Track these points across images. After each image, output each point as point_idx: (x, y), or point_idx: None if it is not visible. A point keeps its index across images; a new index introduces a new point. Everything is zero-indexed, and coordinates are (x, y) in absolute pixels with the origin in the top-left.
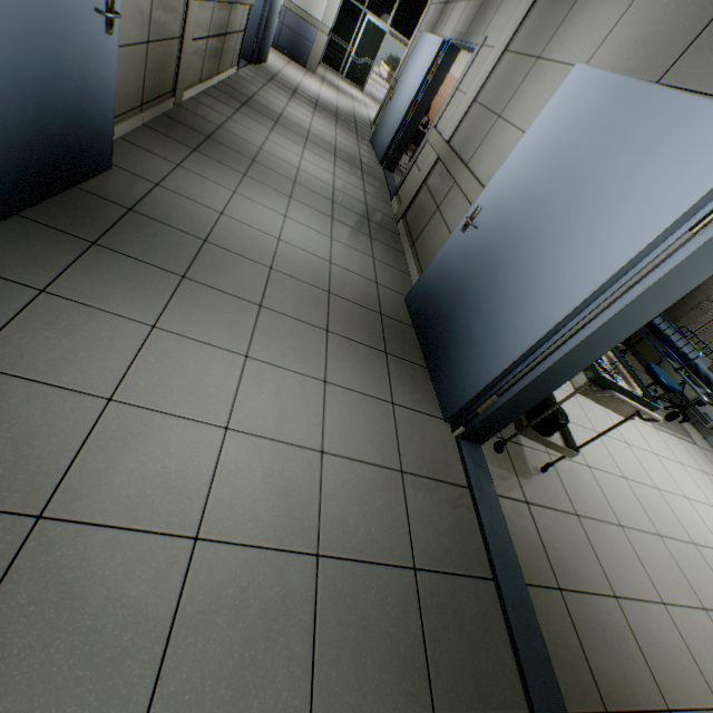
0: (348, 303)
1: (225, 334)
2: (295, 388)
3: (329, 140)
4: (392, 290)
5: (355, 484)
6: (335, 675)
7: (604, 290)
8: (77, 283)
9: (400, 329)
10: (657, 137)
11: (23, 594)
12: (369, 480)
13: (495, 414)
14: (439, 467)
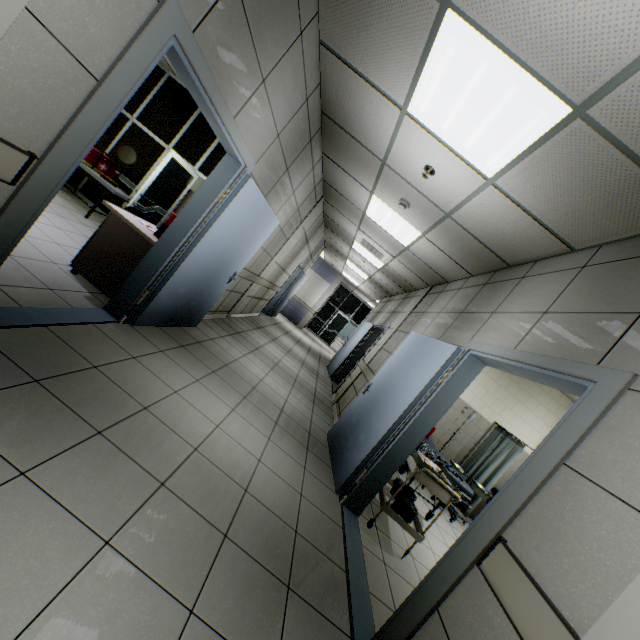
0: (291, 419)
1: (226, 398)
2: (253, 432)
3: (301, 357)
4: (320, 428)
5: (273, 481)
6: (242, 531)
7: (413, 406)
8: (174, 354)
9: (320, 444)
10: (431, 352)
11: (136, 423)
12: (281, 485)
13: (365, 483)
14: (325, 508)
